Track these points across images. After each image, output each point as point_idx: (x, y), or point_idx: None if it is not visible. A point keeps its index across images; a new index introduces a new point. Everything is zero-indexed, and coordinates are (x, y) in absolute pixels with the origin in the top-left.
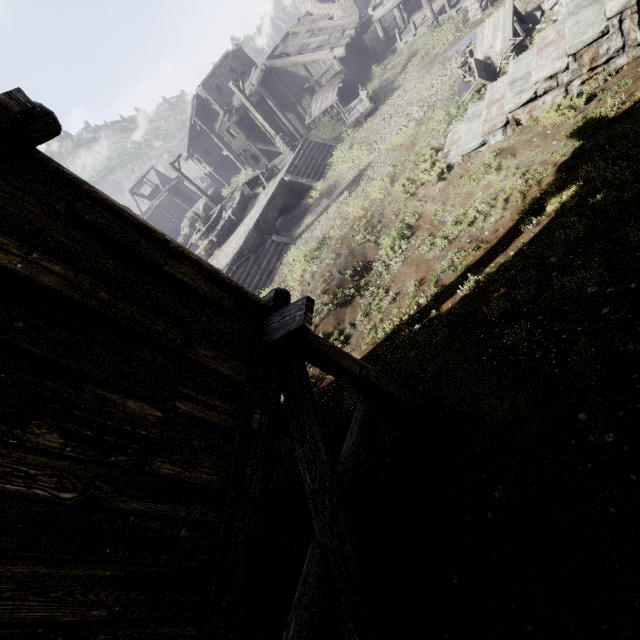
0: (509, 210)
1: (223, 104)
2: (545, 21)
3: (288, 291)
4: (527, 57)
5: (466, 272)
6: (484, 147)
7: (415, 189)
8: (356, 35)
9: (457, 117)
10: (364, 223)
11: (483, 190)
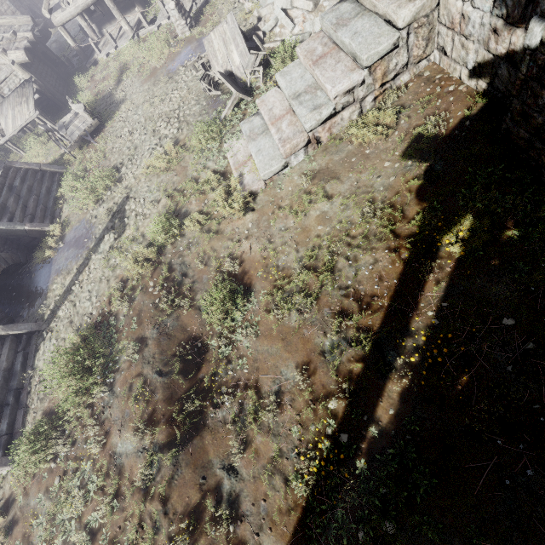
0: (381, 250)
1: None
2: (270, 41)
3: None
4: (295, 70)
5: (377, 347)
6: (287, 169)
7: (216, 225)
8: (36, 39)
9: (226, 134)
10: (162, 281)
11: (321, 223)
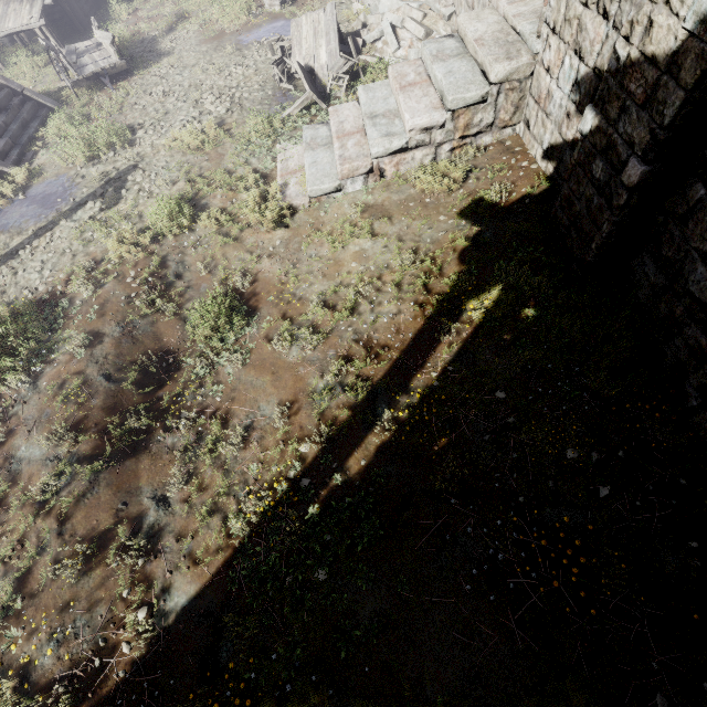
0: (408, 302)
1: None
2: (368, 54)
3: None
4: (381, 89)
5: (371, 398)
6: (339, 193)
7: (238, 230)
8: None
9: (284, 135)
10: (147, 275)
11: (356, 260)
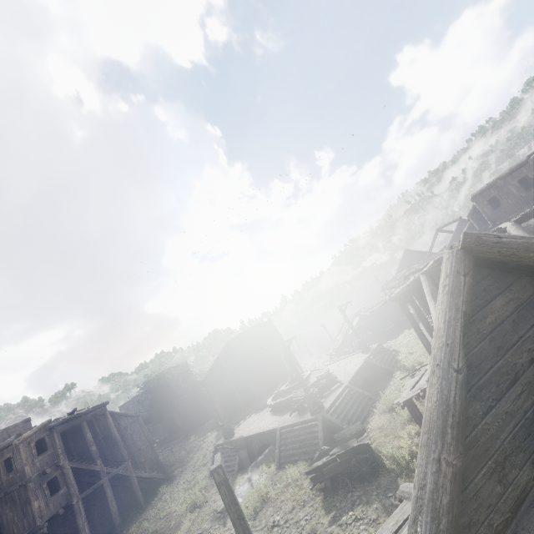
0: None
1: (494, 218)
2: None
3: (43, 527)
4: None
5: None
6: None
7: None
8: None
9: None
10: None
11: None
